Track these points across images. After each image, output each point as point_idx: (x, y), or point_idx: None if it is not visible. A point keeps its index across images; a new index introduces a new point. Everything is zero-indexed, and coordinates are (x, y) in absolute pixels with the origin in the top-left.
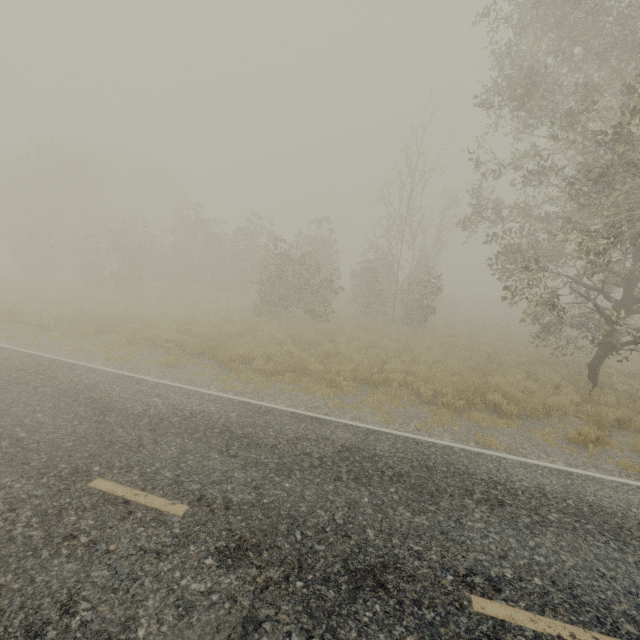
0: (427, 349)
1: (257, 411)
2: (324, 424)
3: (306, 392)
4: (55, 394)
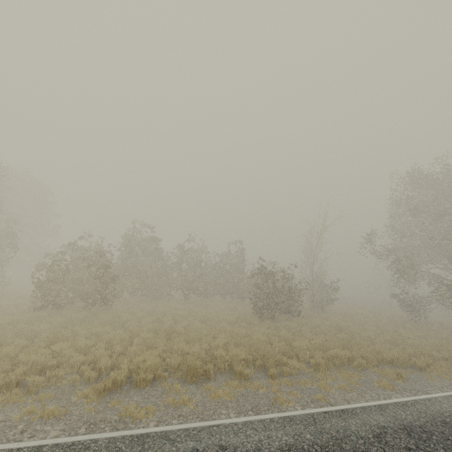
0: None
1: None
2: None
3: None
4: None
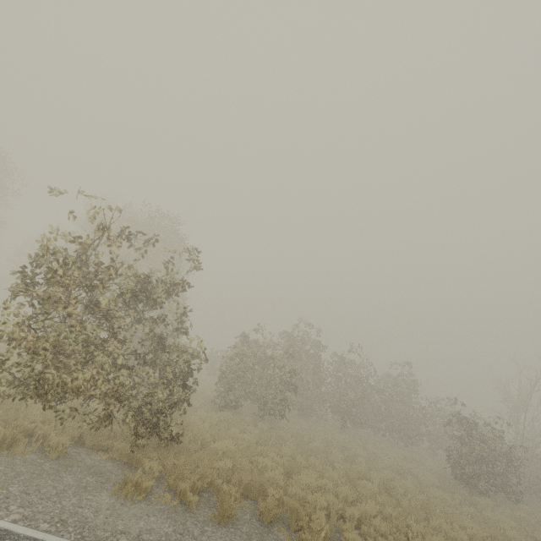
0: None
1: None
2: None
3: None
4: None
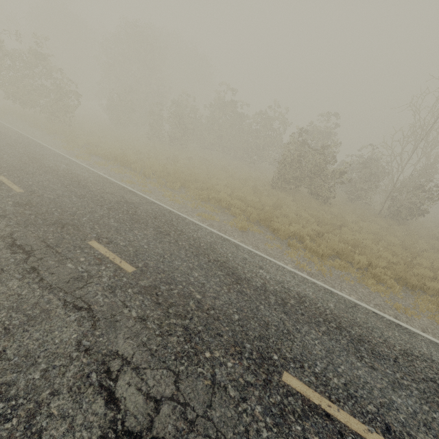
0: (423, 250)
1: (345, 304)
2: (412, 336)
3: (360, 284)
4: (192, 250)
